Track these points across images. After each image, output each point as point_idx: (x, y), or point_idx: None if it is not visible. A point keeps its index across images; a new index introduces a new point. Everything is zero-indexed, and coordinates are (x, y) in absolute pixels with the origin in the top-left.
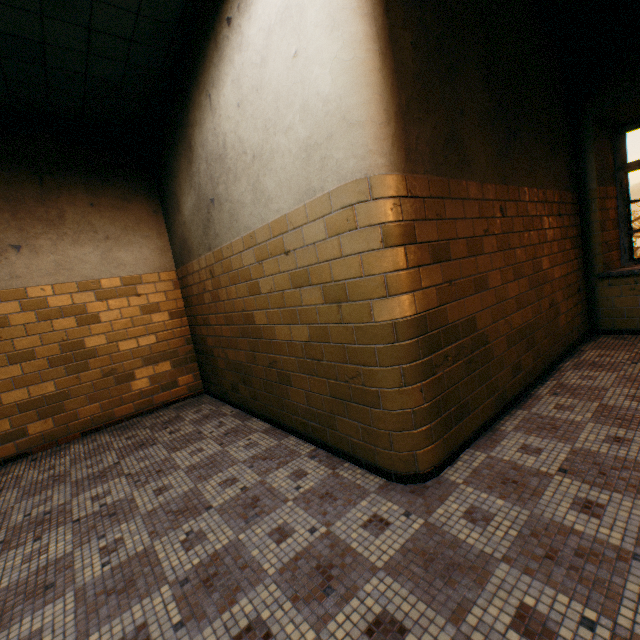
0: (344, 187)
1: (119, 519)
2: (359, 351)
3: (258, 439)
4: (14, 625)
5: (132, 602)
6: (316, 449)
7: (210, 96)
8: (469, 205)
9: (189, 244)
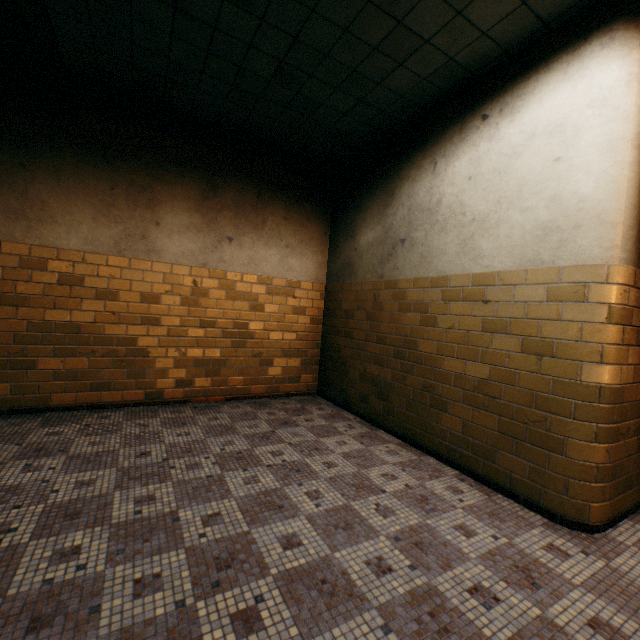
0: (580, 267)
1: (305, 476)
2: (552, 400)
3: (396, 449)
4: (270, 524)
5: (359, 539)
6: (461, 474)
7: (436, 163)
8: None
9: (354, 267)
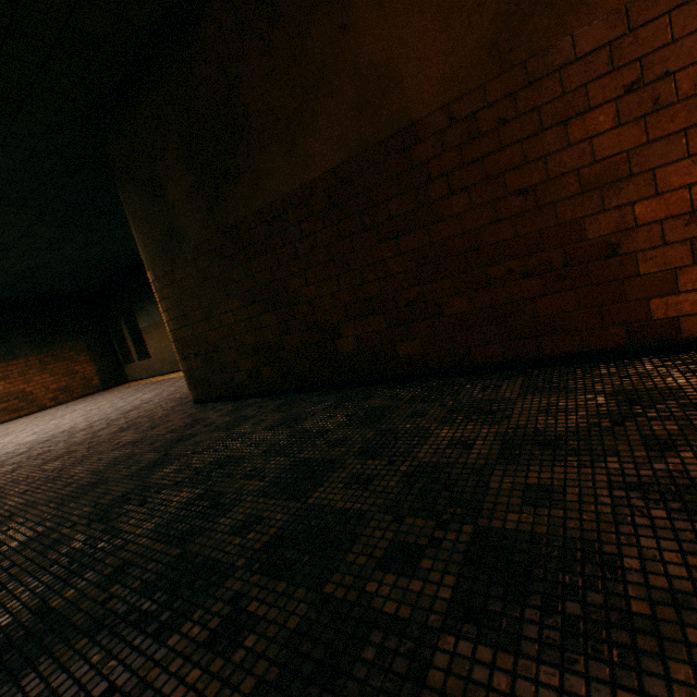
0: None
1: None
2: None
3: None
4: None
5: None
6: None
7: None
8: (21, 365)
9: None
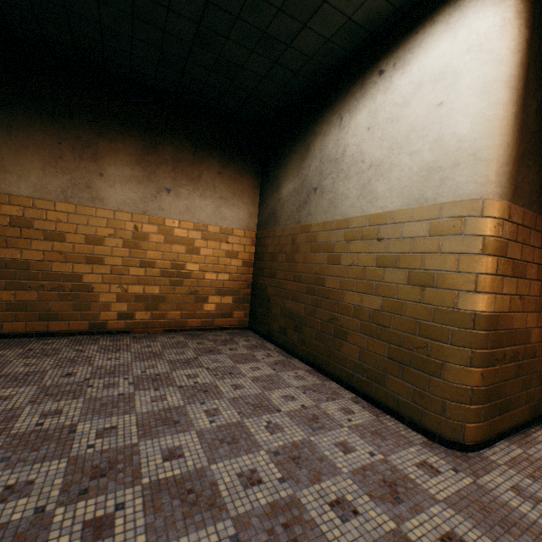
0: (458, 202)
1: (211, 396)
2: (432, 328)
3: (303, 375)
4: (160, 437)
5: (240, 453)
6: (357, 397)
7: (342, 118)
8: None
9: (278, 215)
